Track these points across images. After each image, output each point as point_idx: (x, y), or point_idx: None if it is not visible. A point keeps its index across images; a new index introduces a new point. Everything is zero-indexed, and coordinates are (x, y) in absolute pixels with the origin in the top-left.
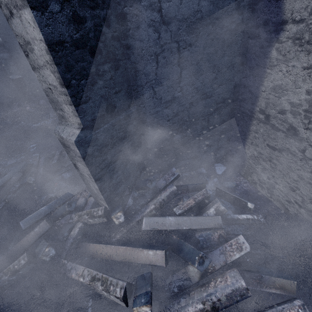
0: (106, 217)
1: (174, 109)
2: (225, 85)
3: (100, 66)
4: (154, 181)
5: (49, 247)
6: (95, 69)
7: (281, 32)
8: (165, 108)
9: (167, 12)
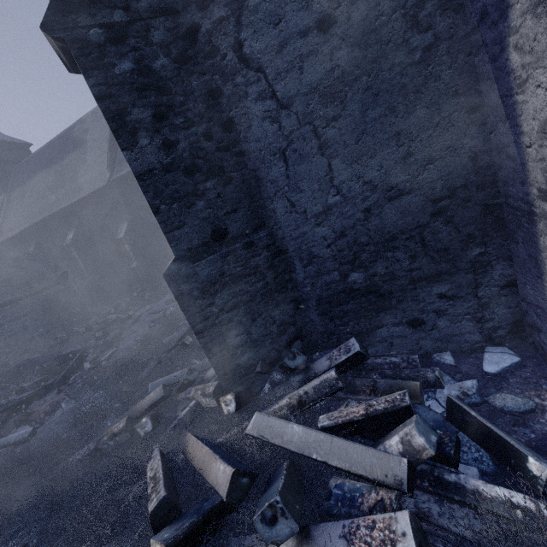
0: (217, 398)
1: (334, 225)
2: (441, 160)
3: (200, 185)
4: (301, 356)
5: (147, 418)
6: (192, 190)
7: (508, 12)
8: (316, 226)
9: (284, 92)
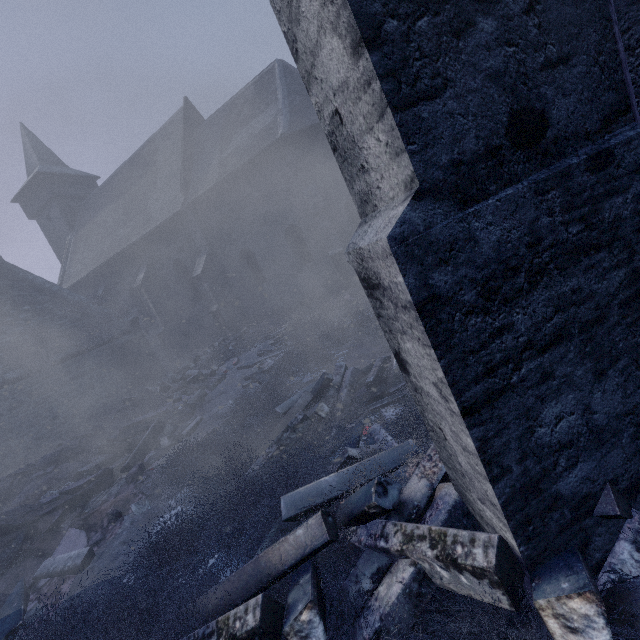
0: (507, 588)
1: None
2: None
3: None
4: None
5: (312, 612)
6: None
7: None
8: None
9: None
